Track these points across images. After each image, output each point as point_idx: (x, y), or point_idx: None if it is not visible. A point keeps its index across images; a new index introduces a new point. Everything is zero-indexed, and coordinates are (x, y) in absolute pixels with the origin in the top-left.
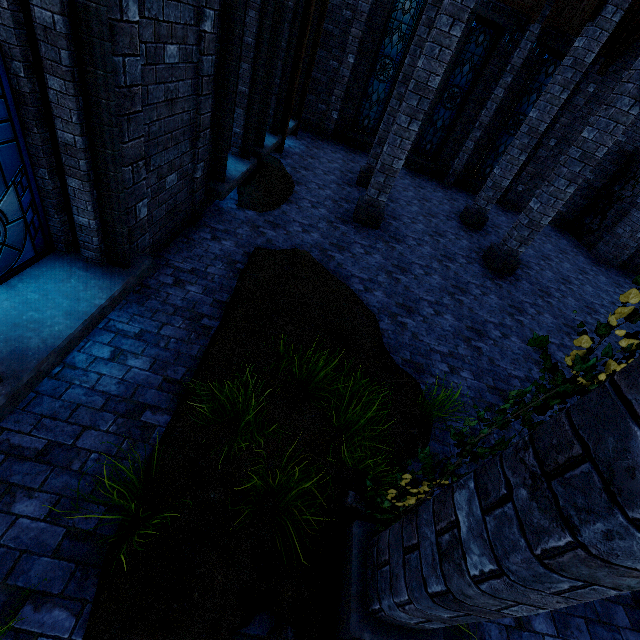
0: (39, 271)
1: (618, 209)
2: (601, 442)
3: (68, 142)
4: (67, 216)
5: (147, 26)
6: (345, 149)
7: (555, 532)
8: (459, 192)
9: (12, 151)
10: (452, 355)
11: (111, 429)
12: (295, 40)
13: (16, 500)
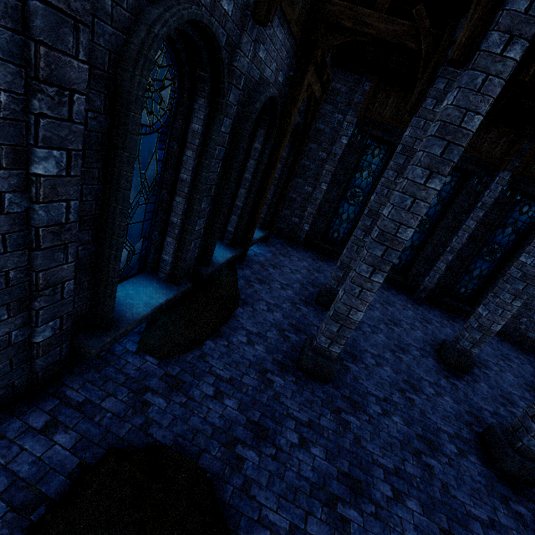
0: None
1: None
2: None
3: None
4: None
5: None
6: (313, 256)
7: None
8: (431, 309)
9: None
10: None
11: None
12: (261, 173)
13: None
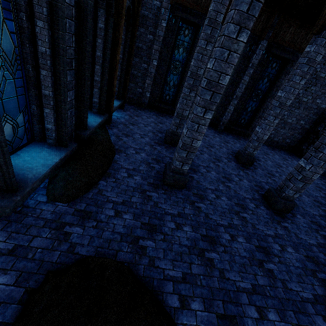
0: None
1: None
2: None
3: None
4: None
5: None
6: (156, 114)
7: None
8: (227, 135)
9: None
10: None
11: None
12: (109, 51)
13: None
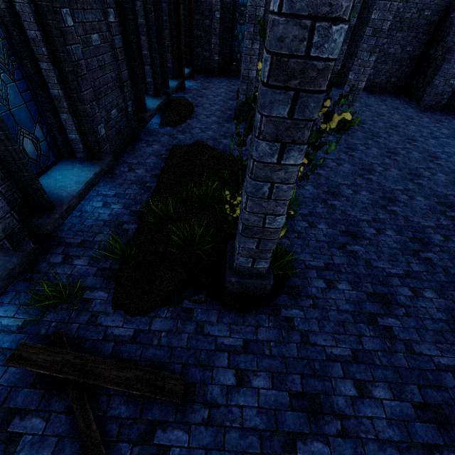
0: (59, 167)
1: (434, 67)
2: (255, 121)
3: (56, 95)
4: (65, 137)
5: (79, 27)
6: (228, 79)
7: (250, 163)
8: None
9: (33, 105)
10: None
11: (109, 233)
12: (173, 13)
13: (74, 260)
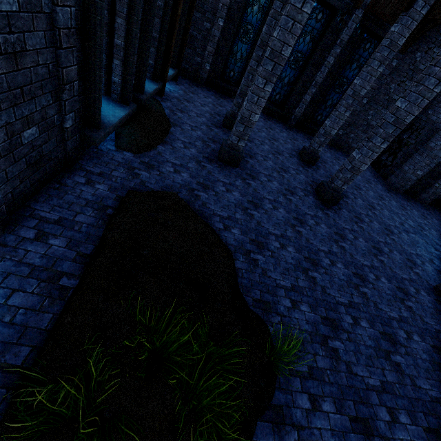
0: None
1: (405, 152)
2: None
3: None
4: None
5: None
6: (215, 94)
7: None
8: (298, 132)
9: None
10: (294, 288)
11: None
12: (171, 1)
13: None
